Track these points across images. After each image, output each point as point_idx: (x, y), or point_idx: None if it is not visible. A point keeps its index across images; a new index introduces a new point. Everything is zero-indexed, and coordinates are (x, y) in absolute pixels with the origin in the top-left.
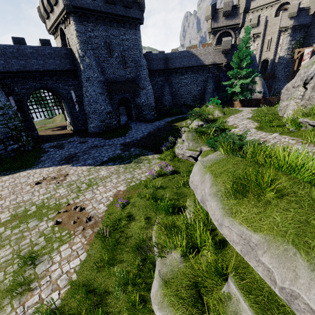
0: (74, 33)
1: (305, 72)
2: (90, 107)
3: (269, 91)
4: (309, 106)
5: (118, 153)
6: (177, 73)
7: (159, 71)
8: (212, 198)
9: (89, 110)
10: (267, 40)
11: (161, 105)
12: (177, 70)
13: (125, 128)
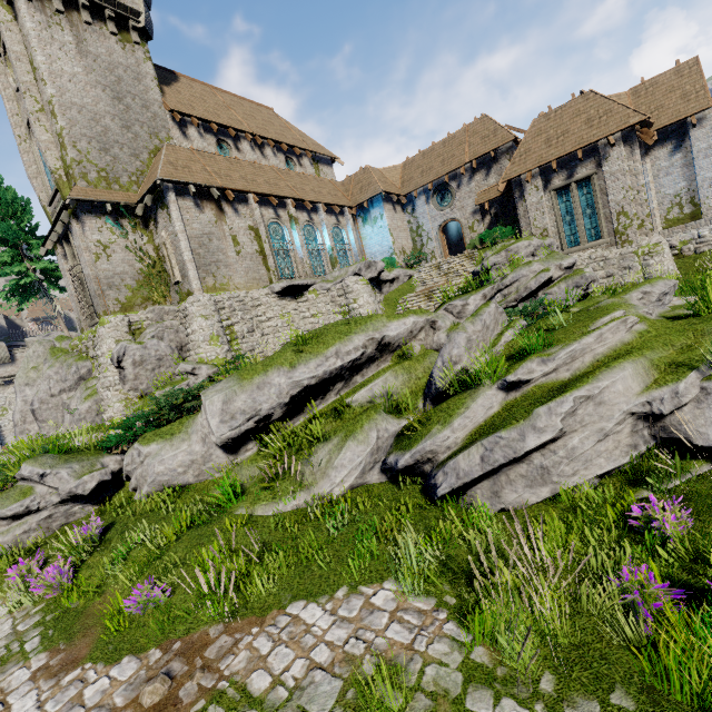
0: None
1: (57, 371)
2: None
3: None
4: (141, 386)
5: None
6: None
7: None
8: (294, 370)
9: None
10: None
11: None
12: None
13: None
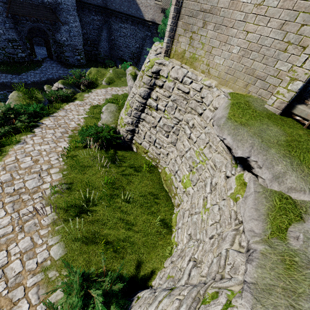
0: None
1: None
2: None
3: None
4: None
5: None
6: (118, 18)
7: (96, 6)
8: None
9: None
10: None
11: (97, 50)
12: (117, 13)
13: (32, 66)
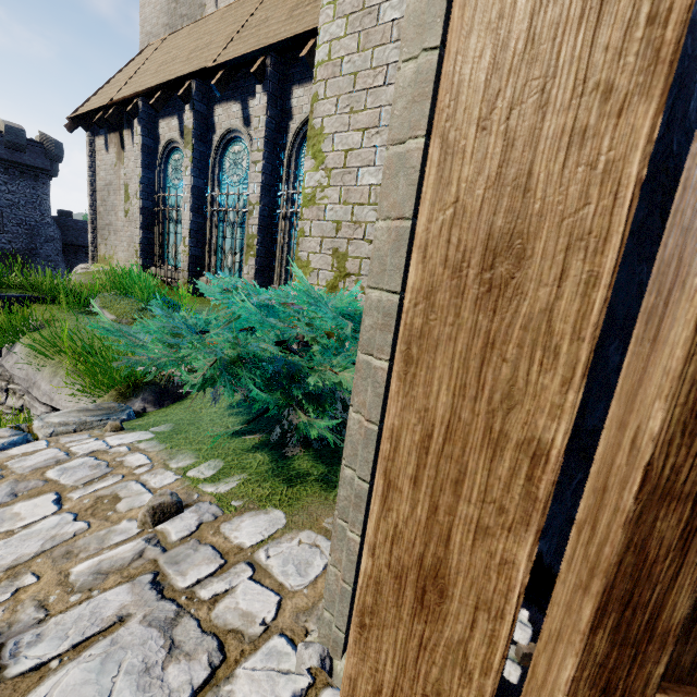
0: None
1: None
2: None
3: None
4: None
5: None
6: None
7: None
8: None
9: None
10: None
11: None
12: None
13: None
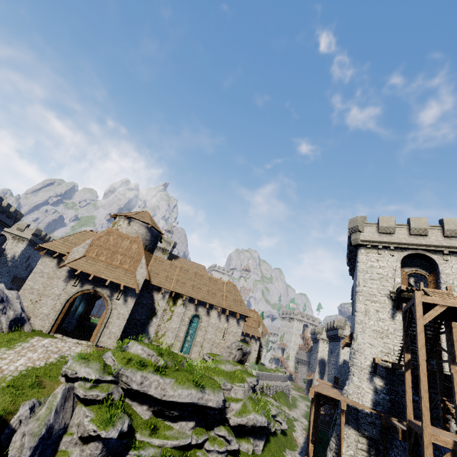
0: (22, 248)
1: None
2: None
3: None
4: None
5: None
6: None
7: None
8: None
9: None
10: None
11: None
12: None
13: None
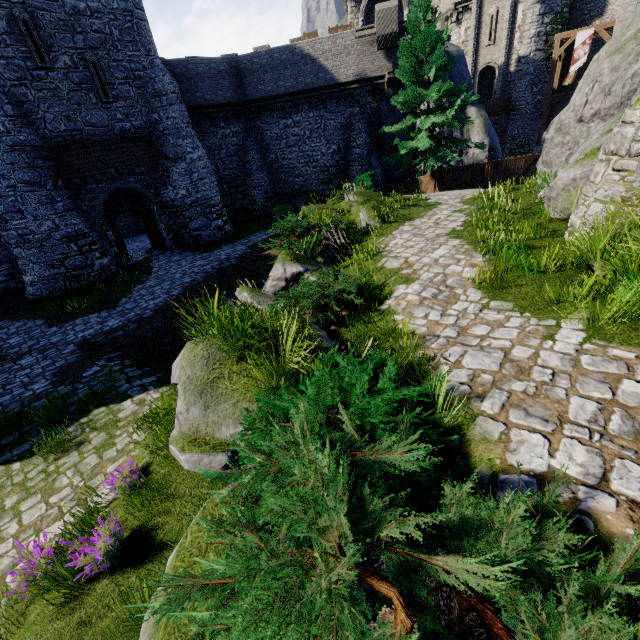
0: None
1: (617, 65)
2: (4, 226)
3: (501, 144)
4: None
5: (28, 398)
6: (274, 111)
7: (224, 107)
8: None
9: (6, 236)
10: (488, 17)
11: (245, 198)
12: (271, 102)
13: (131, 277)
